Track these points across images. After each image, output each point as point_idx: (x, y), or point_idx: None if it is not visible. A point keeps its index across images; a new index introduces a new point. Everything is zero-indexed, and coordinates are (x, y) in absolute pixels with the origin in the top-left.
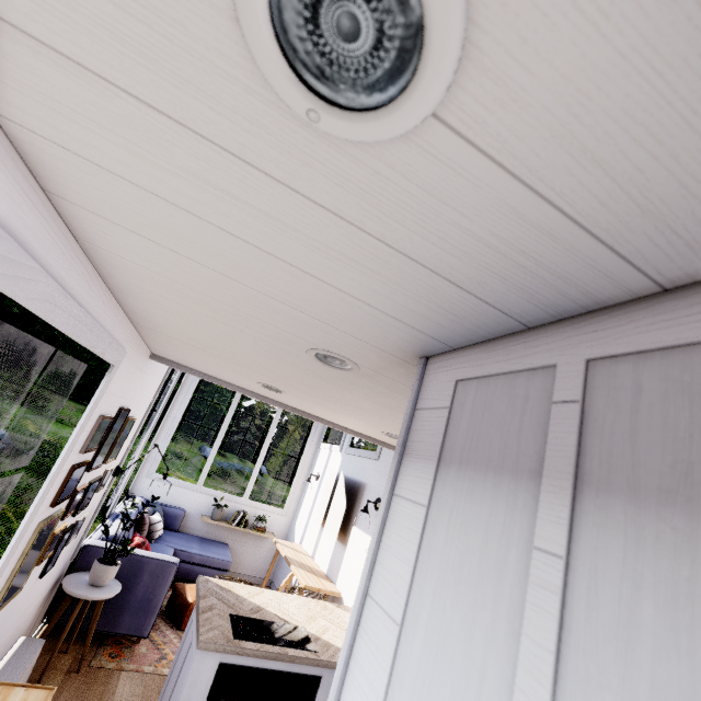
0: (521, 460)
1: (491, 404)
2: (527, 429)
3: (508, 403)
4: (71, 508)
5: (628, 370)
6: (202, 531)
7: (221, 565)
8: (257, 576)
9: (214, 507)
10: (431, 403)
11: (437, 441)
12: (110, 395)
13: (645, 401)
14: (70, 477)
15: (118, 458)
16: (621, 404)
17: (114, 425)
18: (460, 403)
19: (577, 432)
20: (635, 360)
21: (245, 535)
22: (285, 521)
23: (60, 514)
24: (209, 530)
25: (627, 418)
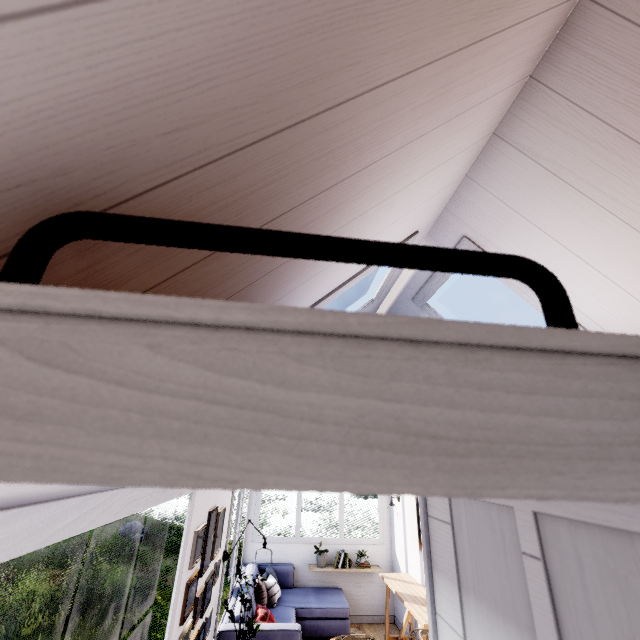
0: (518, 611)
1: (479, 532)
2: (513, 575)
3: (491, 536)
4: (197, 613)
5: (566, 535)
6: (313, 581)
7: (341, 614)
8: (379, 614)
9: (316, 555)
10: (436, 513)
11: (452, 562)
12: (197, 511)
13: (589, 578)
14: (187, 593)
15: (222, 544)
16: (572, 575)
17: (209, 528)
18: (458, 521)
19: (548, 597)
20: (568, 526)
21: (353, 574)
22: (385, 550)
23: (190, 625)
24: (320, 578)
25: (581, 594)
